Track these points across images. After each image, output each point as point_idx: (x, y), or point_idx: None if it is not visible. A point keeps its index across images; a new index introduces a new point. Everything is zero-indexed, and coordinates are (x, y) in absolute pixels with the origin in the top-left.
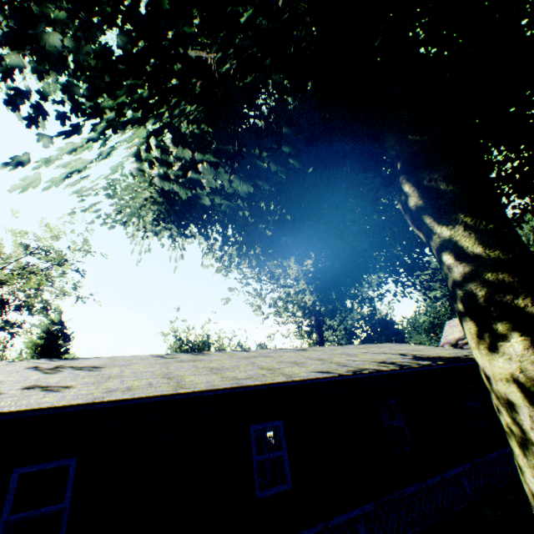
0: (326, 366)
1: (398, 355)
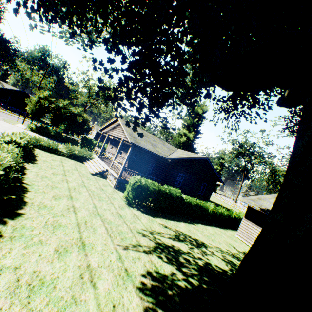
0: None
1: None
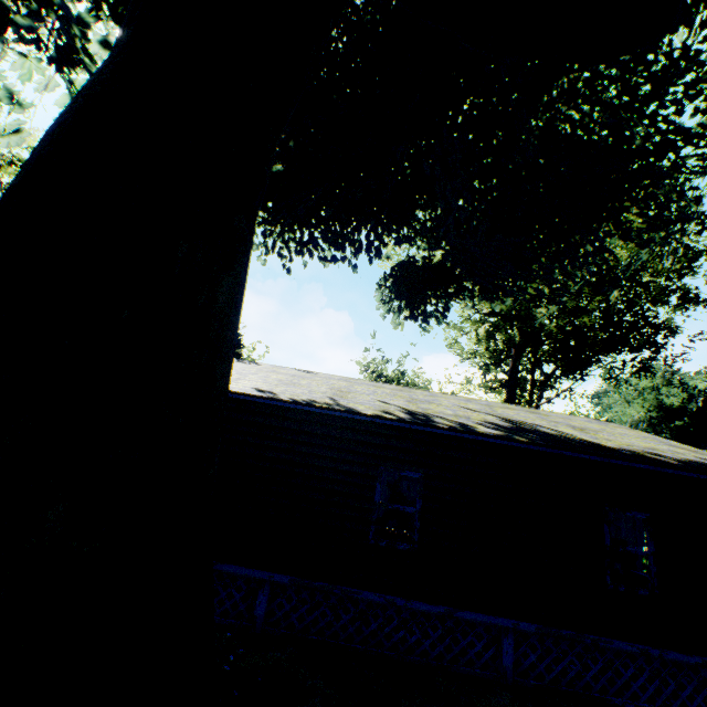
0: (303, 392)
1: (495, 419)
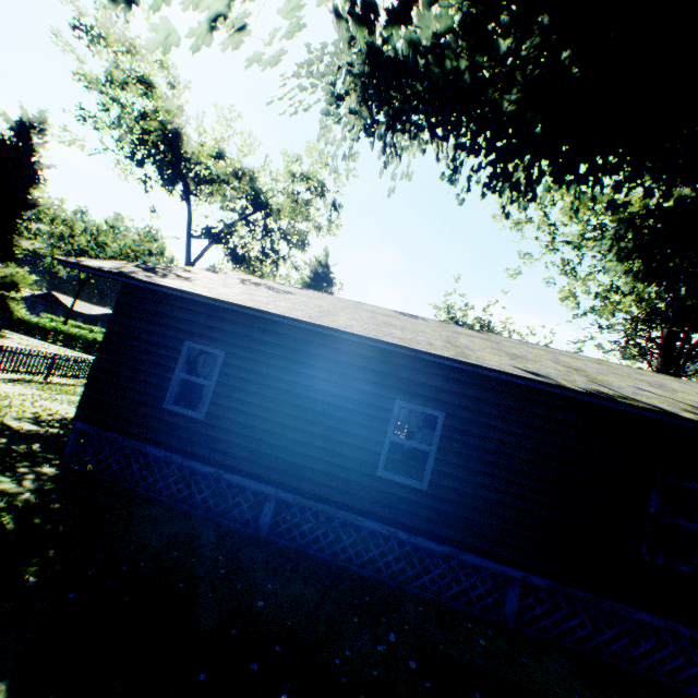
0: (559, 374)
1: None
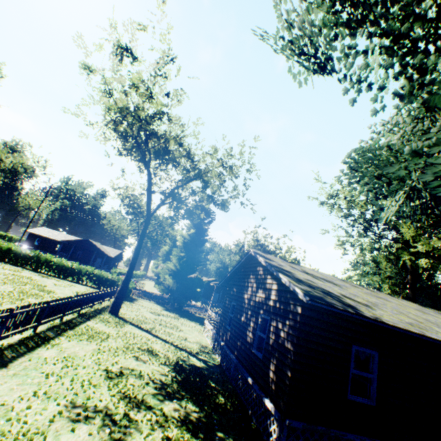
0: None
1: None
